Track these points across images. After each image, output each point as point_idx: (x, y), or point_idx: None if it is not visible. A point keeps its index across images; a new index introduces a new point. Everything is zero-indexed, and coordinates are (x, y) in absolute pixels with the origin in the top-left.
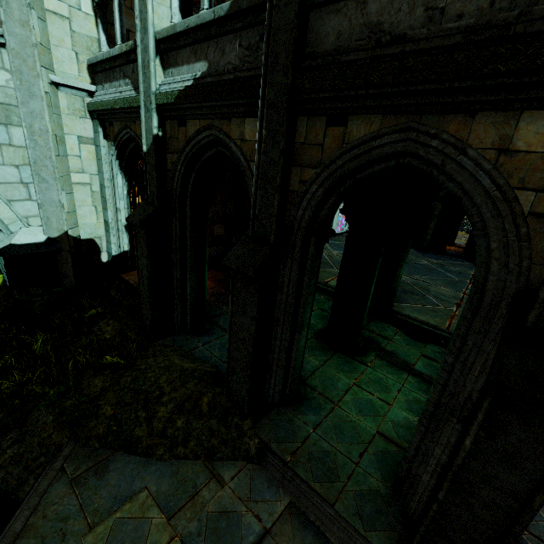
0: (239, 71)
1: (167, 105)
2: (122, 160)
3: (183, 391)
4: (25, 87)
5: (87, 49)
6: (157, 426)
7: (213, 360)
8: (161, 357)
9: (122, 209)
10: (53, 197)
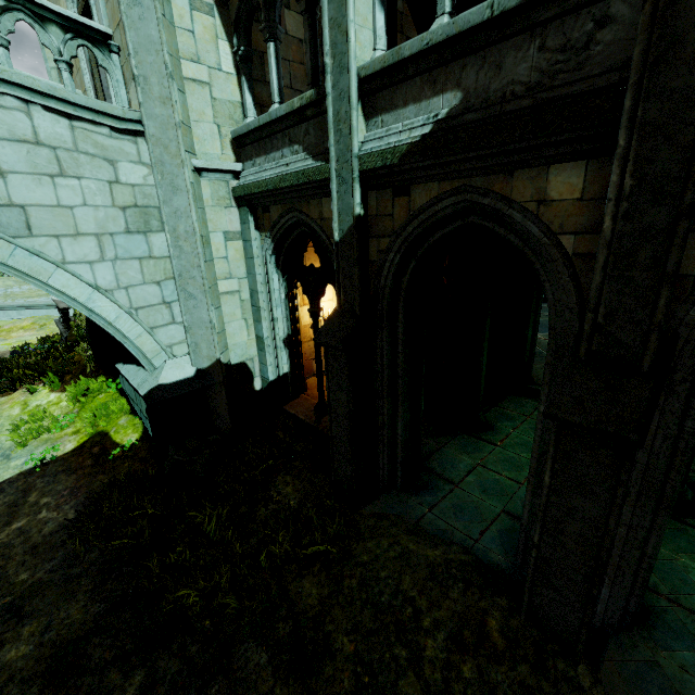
0: (545, 90)
1: (378, 170)
2: (279, 254)
3: (448, 606)
4: (168, 180)
5: (229, 119)
6: (432, 676)
7: (458, 538)
8: (383, 538)
9: (280, 318)
10: (203, 316)
